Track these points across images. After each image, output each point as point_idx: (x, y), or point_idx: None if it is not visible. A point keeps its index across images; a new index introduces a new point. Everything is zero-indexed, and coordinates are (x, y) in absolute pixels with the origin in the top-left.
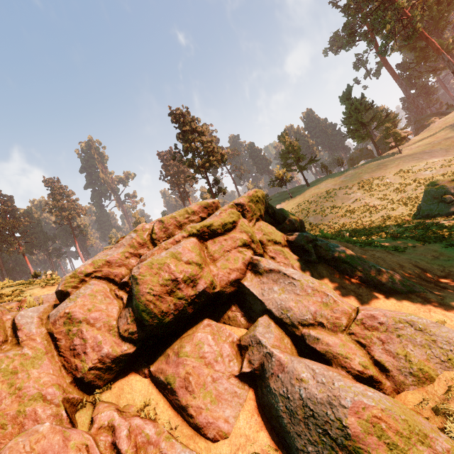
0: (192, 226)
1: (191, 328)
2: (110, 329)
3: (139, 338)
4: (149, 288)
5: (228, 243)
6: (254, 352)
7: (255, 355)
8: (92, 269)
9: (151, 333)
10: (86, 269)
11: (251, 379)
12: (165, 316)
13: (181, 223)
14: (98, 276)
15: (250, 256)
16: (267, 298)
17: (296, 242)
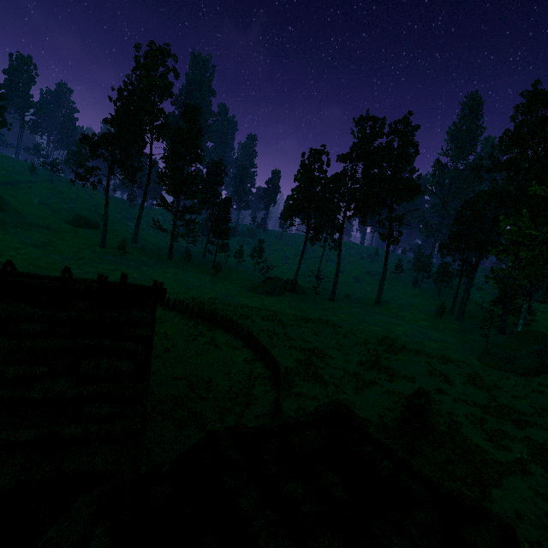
0: None
1: None
2: None
3: None
4: None
5: None
6: None
7: None
8: None
9: None
10: None
11: None
12: None
13: None
14: None
15: None
16: None
17: None
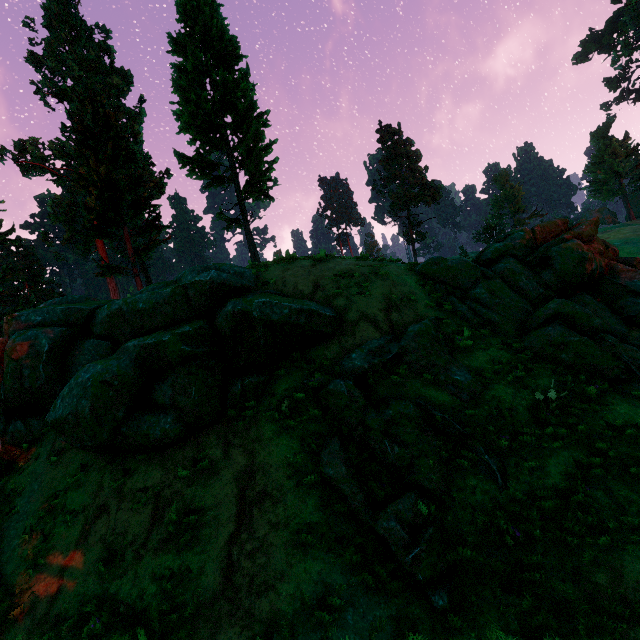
0: (573, 232)
1: (576, 294)
2: (539, 281)
3: (558, 288)
4: (572, 258)
5: (591, 249)
6: (632, 308)
7: (633, 308)
8: (506, 249)
9: (563, 288)
10: (502, 249)
11: (627, 323)
12: (578, 277)
13: (550, 231)
14: (509, 254)
15: (607, 261)
16: (630, 284)
17: (626, 263)
